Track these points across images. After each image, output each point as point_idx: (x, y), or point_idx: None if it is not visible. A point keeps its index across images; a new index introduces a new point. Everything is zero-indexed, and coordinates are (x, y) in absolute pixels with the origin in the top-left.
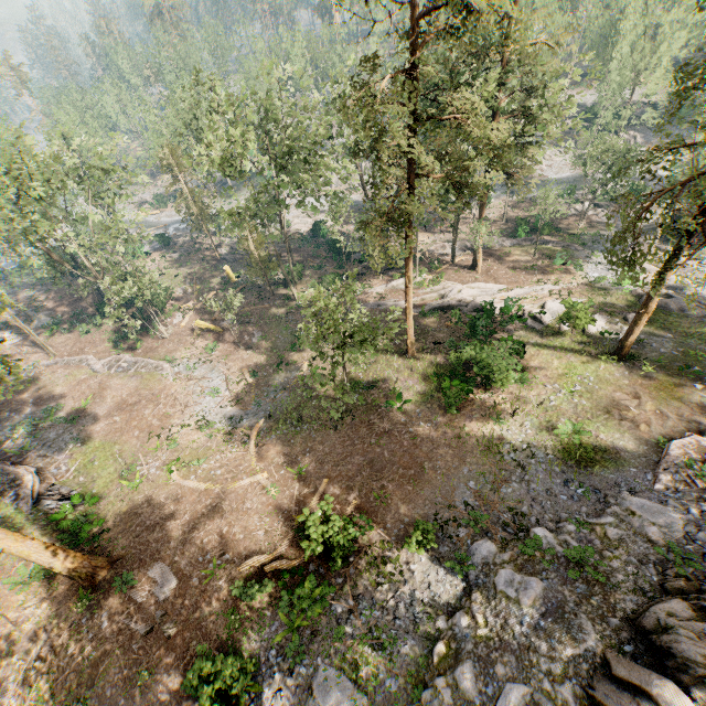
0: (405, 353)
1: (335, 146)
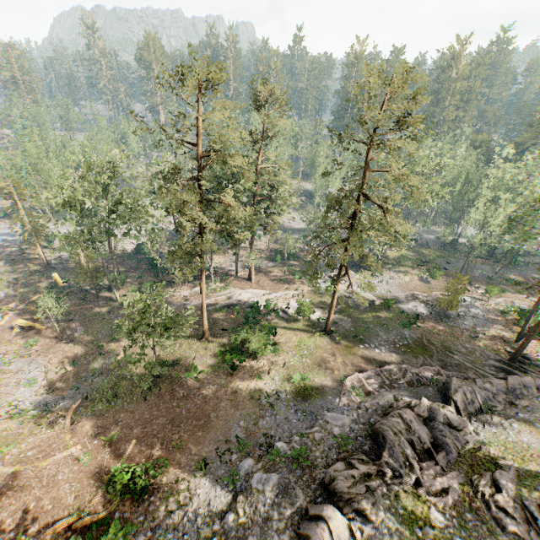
0: (202, 338)
1: (156, 198)
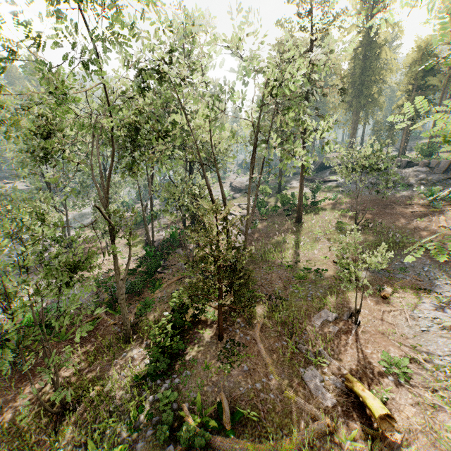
0: (300, 222)
1: None
